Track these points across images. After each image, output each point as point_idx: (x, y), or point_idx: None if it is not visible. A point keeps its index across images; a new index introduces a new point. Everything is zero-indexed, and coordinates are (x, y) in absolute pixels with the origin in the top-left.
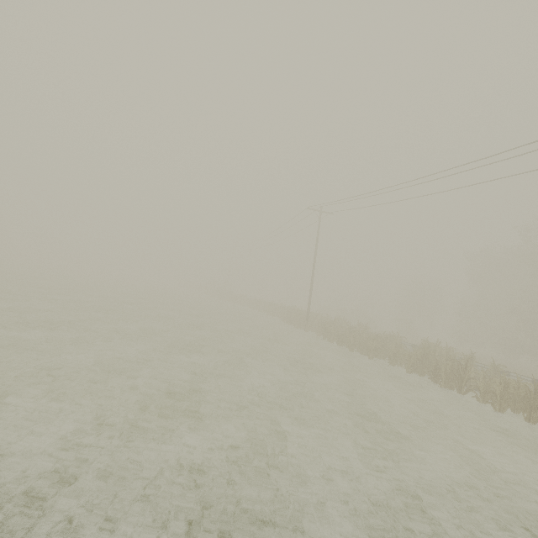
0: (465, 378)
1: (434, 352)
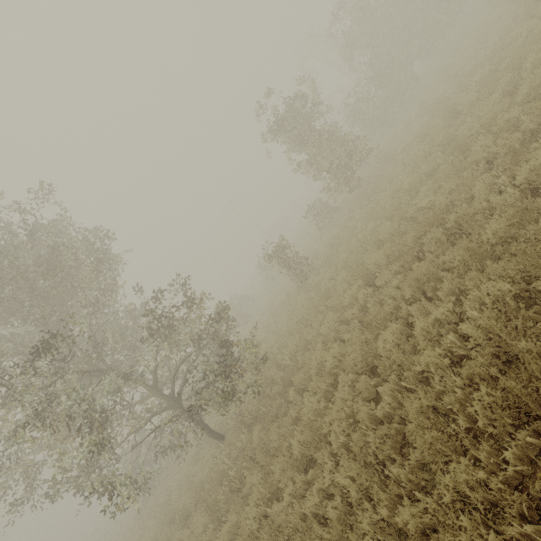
0: None
1: None
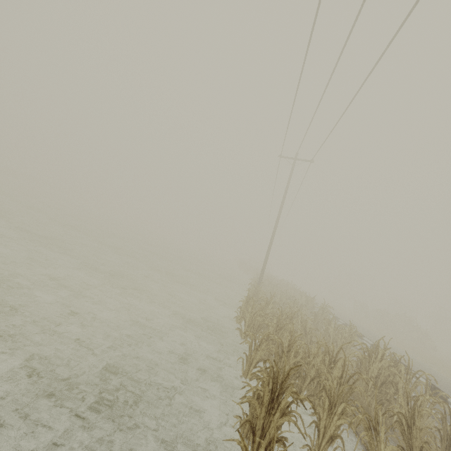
0: (268, 432)
1: (297, 345)
